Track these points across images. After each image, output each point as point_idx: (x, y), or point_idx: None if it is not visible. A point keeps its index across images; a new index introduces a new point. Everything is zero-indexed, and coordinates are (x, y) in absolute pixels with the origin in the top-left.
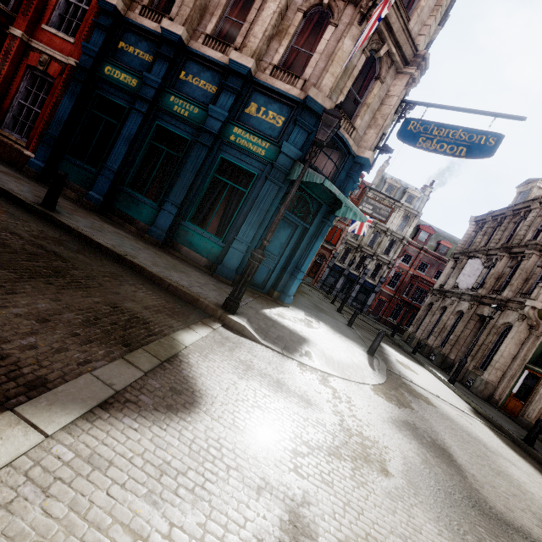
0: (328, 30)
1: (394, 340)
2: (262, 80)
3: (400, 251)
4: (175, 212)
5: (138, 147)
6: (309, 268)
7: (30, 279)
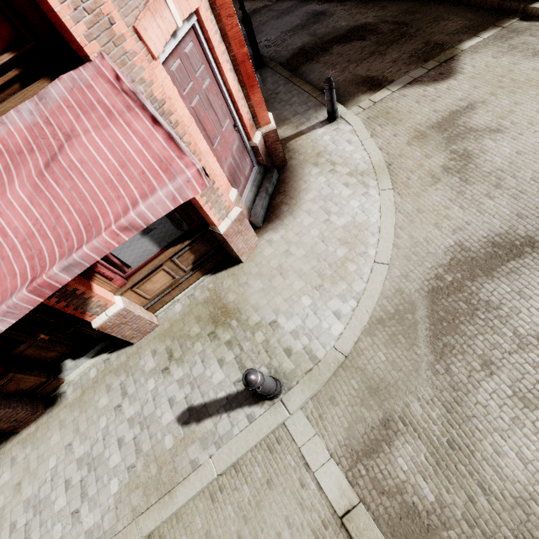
0: None
1: None
2: None
3: None
4: None
5: None
6: None
7: (391, 46)
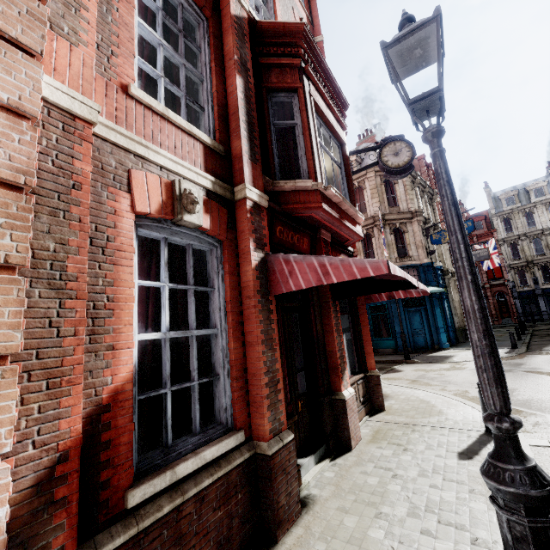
0: (373, 240)
1: None
2: None
3: None
4: None
5: None
6: (496, 310)
7: None
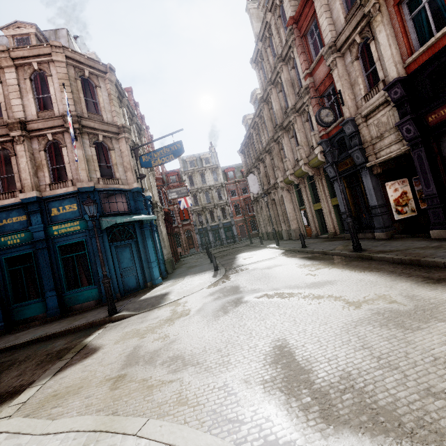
0: (63, 151)
1: (252, 245)
2: (48, 195)
3: (226, 192)
4: (55, 293)
5: (3, 279)
6: (186, 244)
7: (1, 374)
